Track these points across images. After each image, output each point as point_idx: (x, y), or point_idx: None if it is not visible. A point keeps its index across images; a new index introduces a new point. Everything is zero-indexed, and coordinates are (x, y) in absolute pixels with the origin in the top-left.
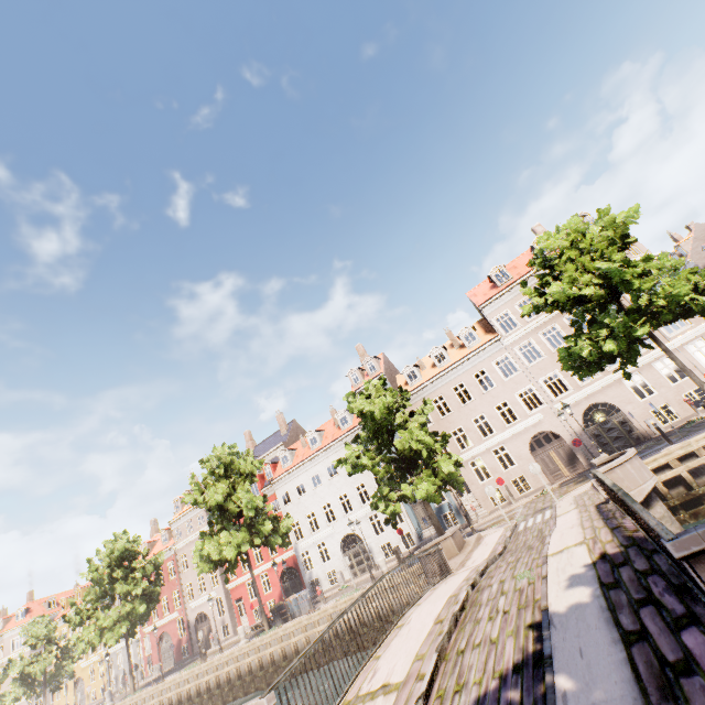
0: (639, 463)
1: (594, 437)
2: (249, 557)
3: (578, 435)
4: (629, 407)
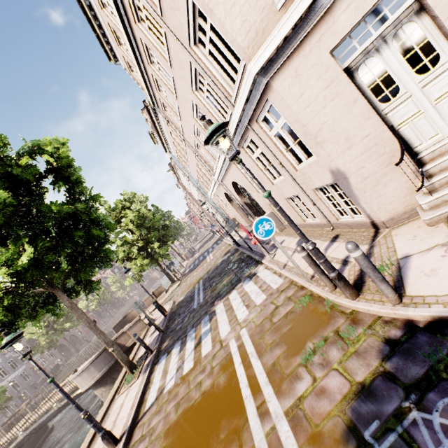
0: (77, 381)
1: (253, 207)
2: None
3: (242, 204)
4: (254, 194)
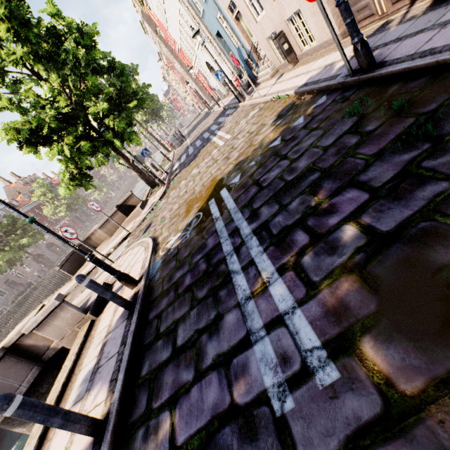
0: None
1: None
2: (135, 120)
3: None
4: None
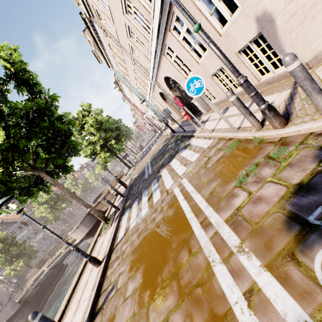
0: (74, 235)
1: (183, 99)
2: None
3: None
4: (183, 83)
